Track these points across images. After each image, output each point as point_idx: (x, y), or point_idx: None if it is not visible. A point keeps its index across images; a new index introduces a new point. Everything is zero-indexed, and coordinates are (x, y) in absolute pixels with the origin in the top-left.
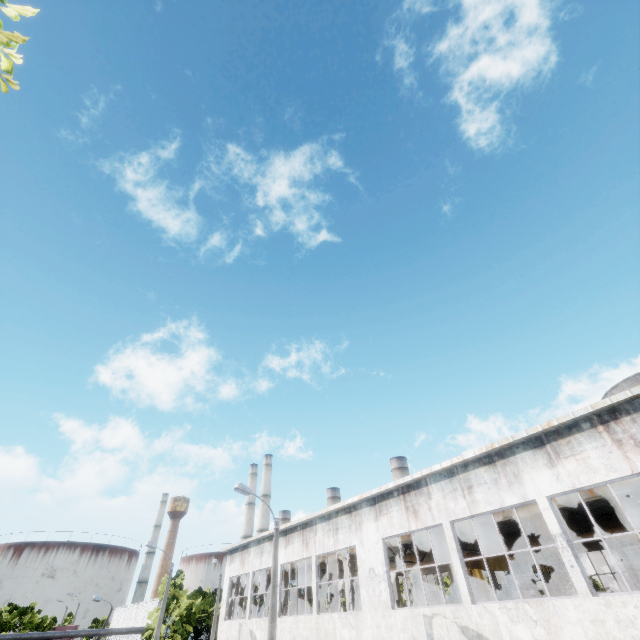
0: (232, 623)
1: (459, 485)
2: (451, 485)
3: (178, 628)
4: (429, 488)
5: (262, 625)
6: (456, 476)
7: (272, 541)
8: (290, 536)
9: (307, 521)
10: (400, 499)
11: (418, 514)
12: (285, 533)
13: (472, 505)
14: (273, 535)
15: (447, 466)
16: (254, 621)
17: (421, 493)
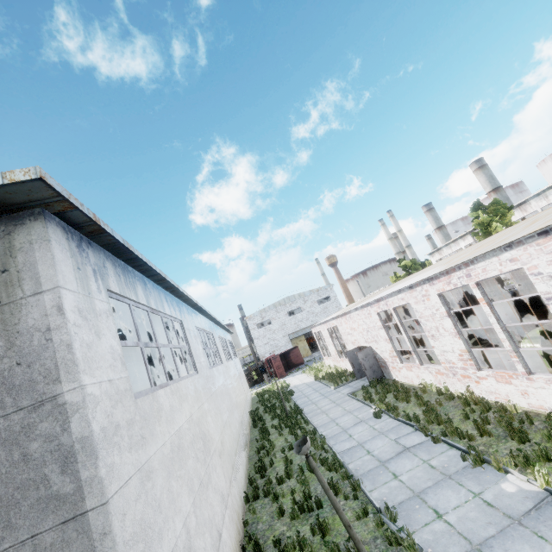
0: None
1: (542, 197)
2: (539, 198)
3: None
4: (529, 202)
5: None
6: (540, 195)
7: (454, 242)
8: (464, 237)
9: (472, 230)
10: (517, 209)
11: (526, 211)
12: (461, 237)
13: (548, 201)
14: (454, 240)
15: (536, 194)
16: None
17: (526, 204)
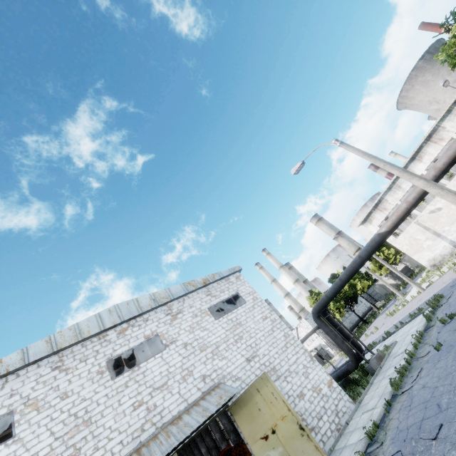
0: (407, 230)
1: None
2: None
3: (337, 306)
4: None
5: (438, 199)
6: None
7: None
8: (419, 155)
9: (429, 134)
10: None
11: None
12: (412, 159)
13: None
14: None
15: None
16: (428, 207)
17: None
